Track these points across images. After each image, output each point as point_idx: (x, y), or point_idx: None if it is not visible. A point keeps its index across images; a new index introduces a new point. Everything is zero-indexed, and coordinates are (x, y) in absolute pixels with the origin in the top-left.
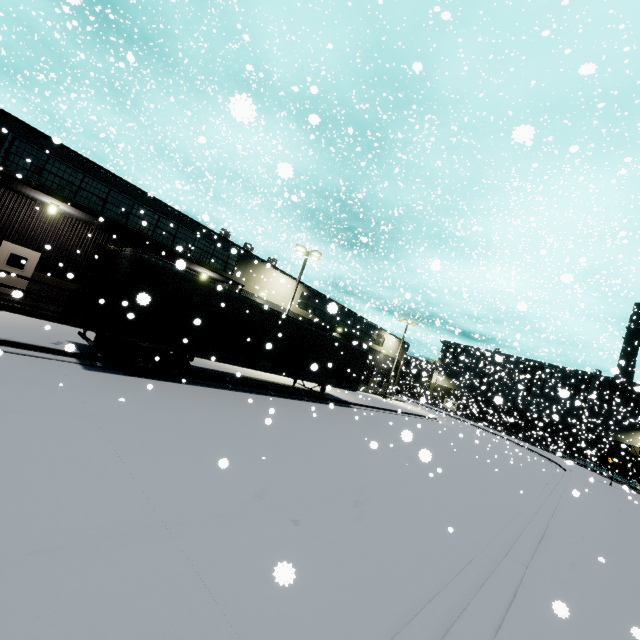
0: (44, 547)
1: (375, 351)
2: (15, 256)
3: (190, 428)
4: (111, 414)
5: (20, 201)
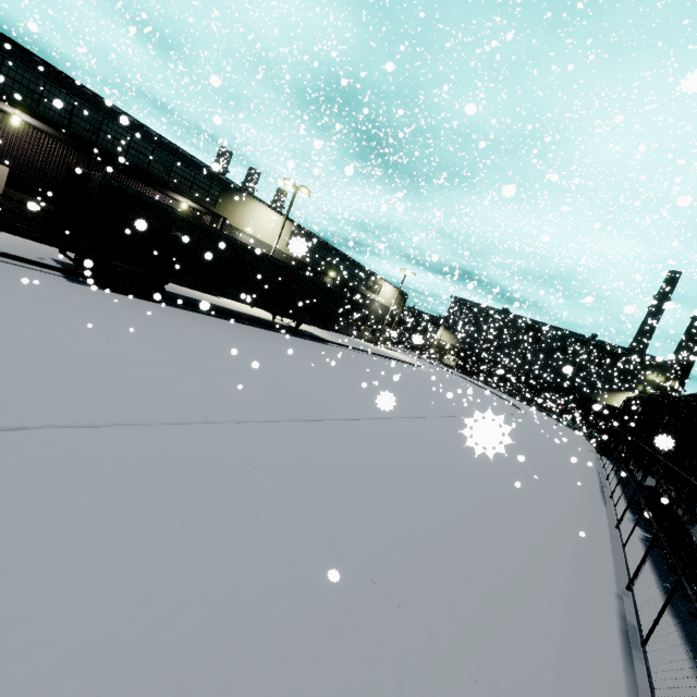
0: (57, 352)
1: (370, 299)
2: None
3: (157, 328)
4: (93, 311)
5: None
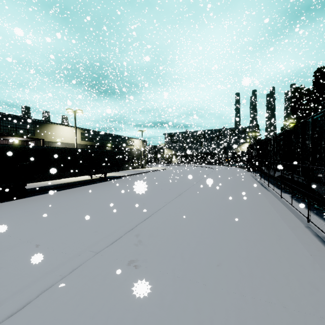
0: None
1: (131, 149)
2: None
3: (33, 212)
4: None
5: None
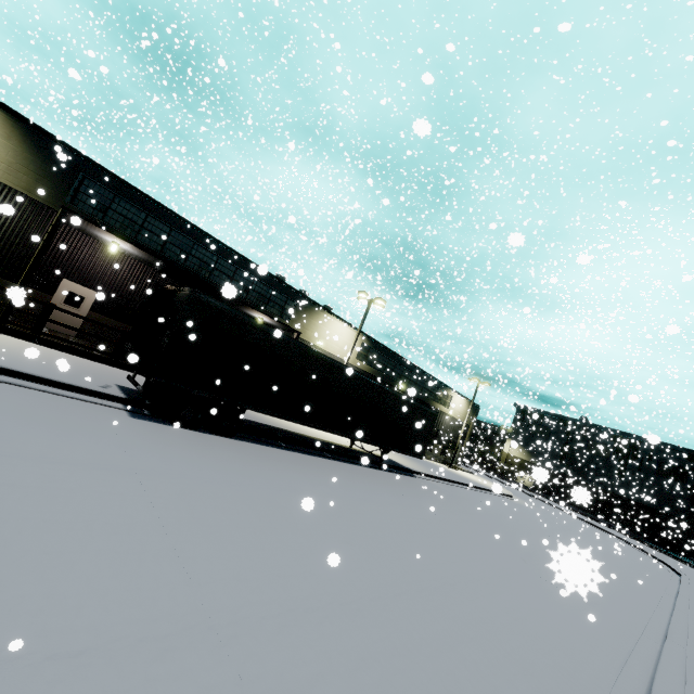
0: (68, 649)
1: (440, 412)
2: (73, 294)
3: (241, 493)
4: (156, 471)
5: (83, 239)
